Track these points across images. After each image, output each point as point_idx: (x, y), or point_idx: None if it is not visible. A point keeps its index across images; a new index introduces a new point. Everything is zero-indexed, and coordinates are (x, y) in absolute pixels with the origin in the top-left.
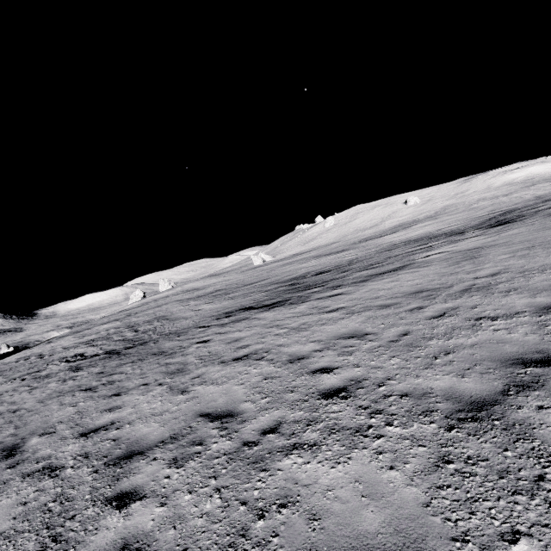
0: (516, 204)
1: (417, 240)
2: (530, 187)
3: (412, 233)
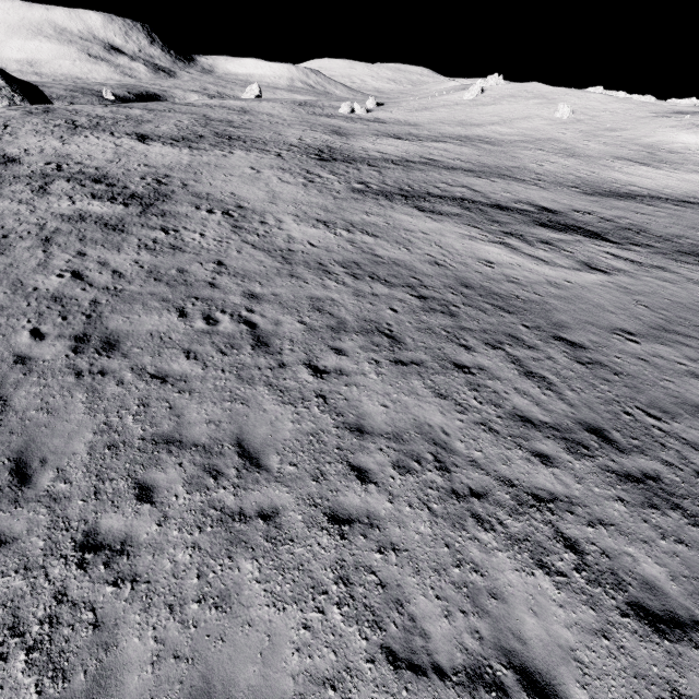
0: (474, 163)
1: (323, 149)
2: (612, 160)
3: (380, 146)
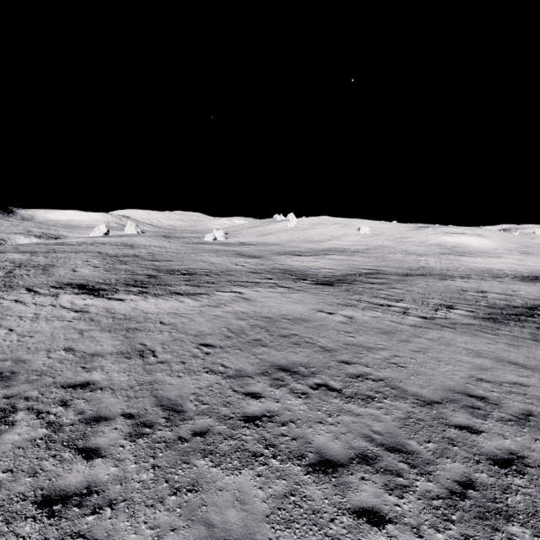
0: (397, 268)
1: (286, 272)
2: (443, 255)
3: (309, 263)
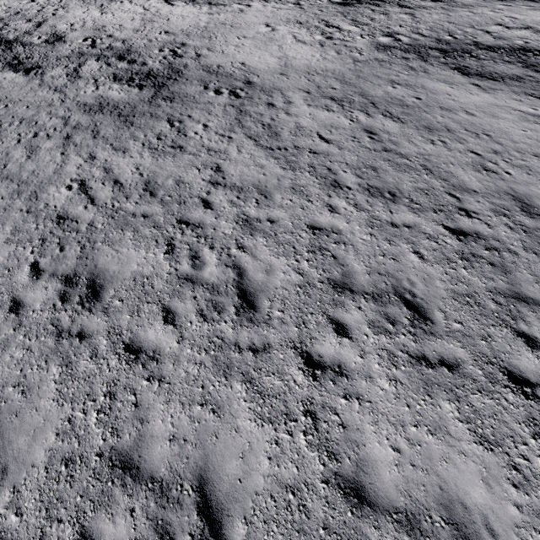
0: None
1: None
2: None
3: None
